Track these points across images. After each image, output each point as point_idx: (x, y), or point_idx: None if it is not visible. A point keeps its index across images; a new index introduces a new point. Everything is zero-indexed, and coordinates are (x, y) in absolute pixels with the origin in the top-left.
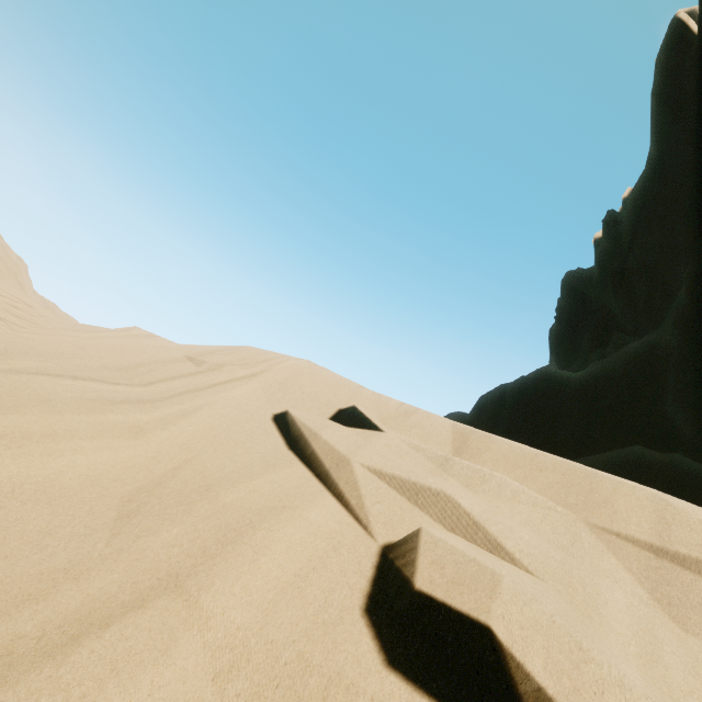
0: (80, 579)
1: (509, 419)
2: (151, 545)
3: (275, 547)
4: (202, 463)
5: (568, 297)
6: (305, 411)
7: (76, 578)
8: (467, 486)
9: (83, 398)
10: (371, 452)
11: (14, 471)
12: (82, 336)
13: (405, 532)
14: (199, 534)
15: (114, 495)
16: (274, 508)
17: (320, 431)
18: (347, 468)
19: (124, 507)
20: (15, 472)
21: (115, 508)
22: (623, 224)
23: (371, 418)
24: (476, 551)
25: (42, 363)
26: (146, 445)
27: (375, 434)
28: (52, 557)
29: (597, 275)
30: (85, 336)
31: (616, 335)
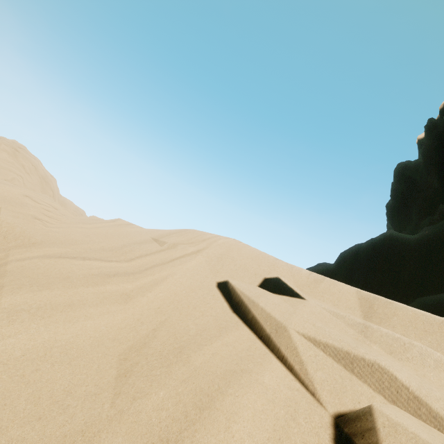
0: (93, 442)
1: (363, 268)
2: (145, 408)
3: (243, 414)
4: (173, 325)
5: (400, 181)
6: (239, 280)
7: (90, 440)
8: (391, 353)
9: (90, 274)
10: (301, 320)
11: (46, 337)
12: (88, 227)
13: (350, 402)
14: (180, 398)
15: (114, 353)
16: (234, 372)
17: (257, 299)
18: (285, 334)
19: (121, 365)
20: (47, 338)
21: (115, 366)
22: (442, 127)
23: (293, 288)
24: (435, 437)
25: (63, 249)
26: (132, 309)
27: (299, 302)
28: (72, 419)
29: (422, 165)
30: (89, 227)
31: (442, 207)
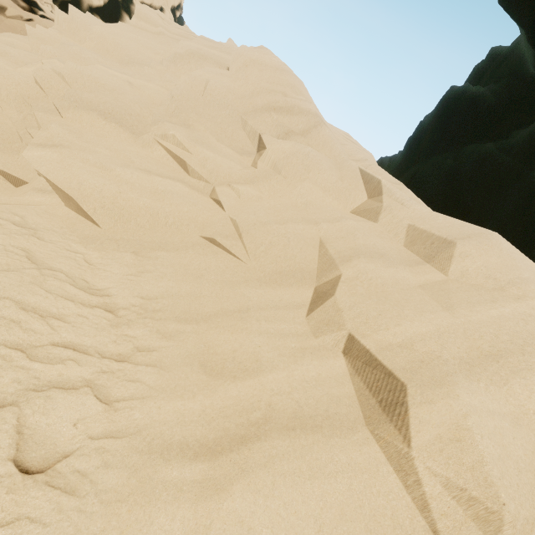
0: None
1: None
2: None
3: None
4: None
5: None
6: None
7: None
8: None
9: None
10: None
11: None
12: None
13: None
14: None
15: None
16: None
17: None
18: None
19: None
20: None
21: None
22: None
23: None
24: None
25: None
26: None
27: None
28: None
29: None
30: None
31: None
